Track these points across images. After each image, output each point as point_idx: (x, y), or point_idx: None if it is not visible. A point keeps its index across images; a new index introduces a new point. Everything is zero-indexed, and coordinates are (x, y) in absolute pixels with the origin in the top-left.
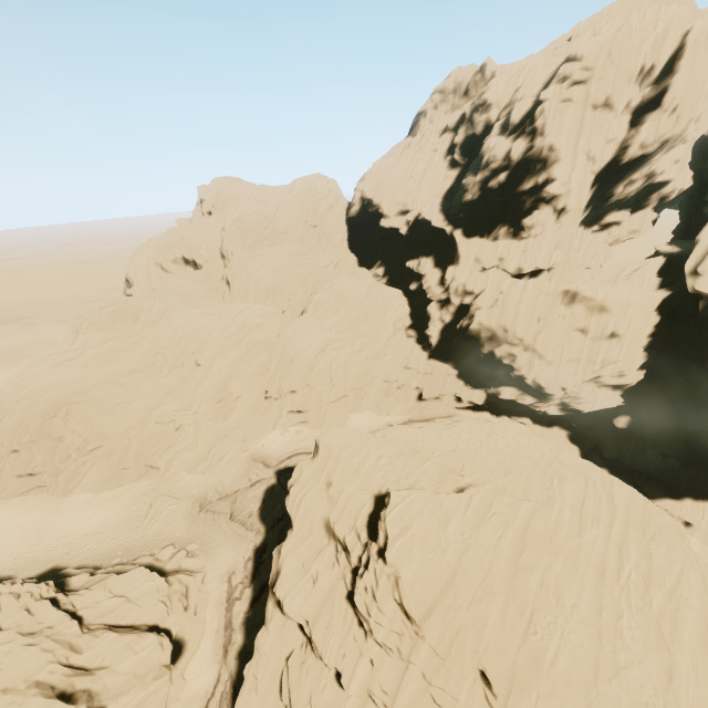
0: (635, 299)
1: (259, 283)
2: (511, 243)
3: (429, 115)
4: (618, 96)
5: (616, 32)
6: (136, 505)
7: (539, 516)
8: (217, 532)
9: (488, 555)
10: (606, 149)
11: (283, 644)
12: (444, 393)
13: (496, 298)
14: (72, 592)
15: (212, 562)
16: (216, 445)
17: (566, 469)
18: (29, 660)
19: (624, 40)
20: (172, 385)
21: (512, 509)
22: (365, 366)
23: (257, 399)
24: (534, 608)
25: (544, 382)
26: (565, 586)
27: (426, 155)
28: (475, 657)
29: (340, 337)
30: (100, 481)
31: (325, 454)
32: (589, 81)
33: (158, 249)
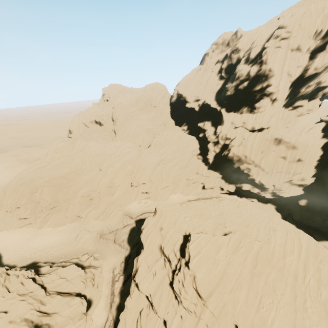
0: (310, 143)
1: (129, 133)
2: (249, 115)
3: (210, 55)
4: (304, 45)
5: (303, 14)
6: (71, 234)
7: (264, 248)
8: (108, 248)
9: (239, 267)
10: (297, 70)
11: (138, 305)
12: (215, 186)
13: (241, 141)
14: (42, 275)
15: (105, 263)
16: (108, 207)
17: (277, 225)
18: (22, 308)
19: (307, 18)
20: (88, 179)
21: (250, 244)
22: (178, 172)
23: (127, 186)
24: (262, 295)
25: (264, 182)
26: (277, 284)
27: (208, 73)
28: (232, 318)
29: (166, 158)
30: (55, 222)
31: (159, 214)
32: (289, 38)
33: (84, 116)
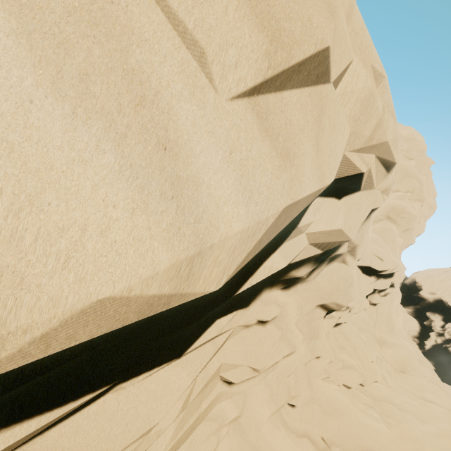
0: None
1: None
2: None
3: None
4: None
5: None
6: None
7: (446, 387)
8: None
9: None
10: None
11: None
12: None
13: None
14: None
15: None
16: None
17: None
18: None
19: None
20: None
21: None
22: None
23: None
24: None
25: None
26: None
27: None
28: None
29: None
30: None
31: None
32: None
33: None
